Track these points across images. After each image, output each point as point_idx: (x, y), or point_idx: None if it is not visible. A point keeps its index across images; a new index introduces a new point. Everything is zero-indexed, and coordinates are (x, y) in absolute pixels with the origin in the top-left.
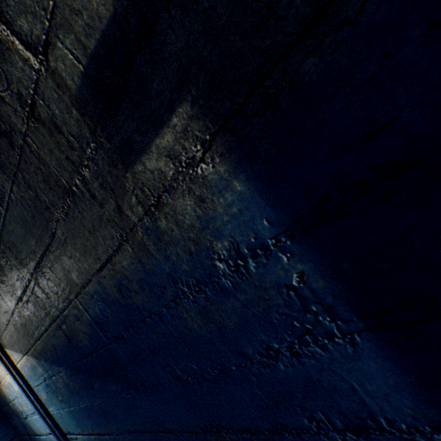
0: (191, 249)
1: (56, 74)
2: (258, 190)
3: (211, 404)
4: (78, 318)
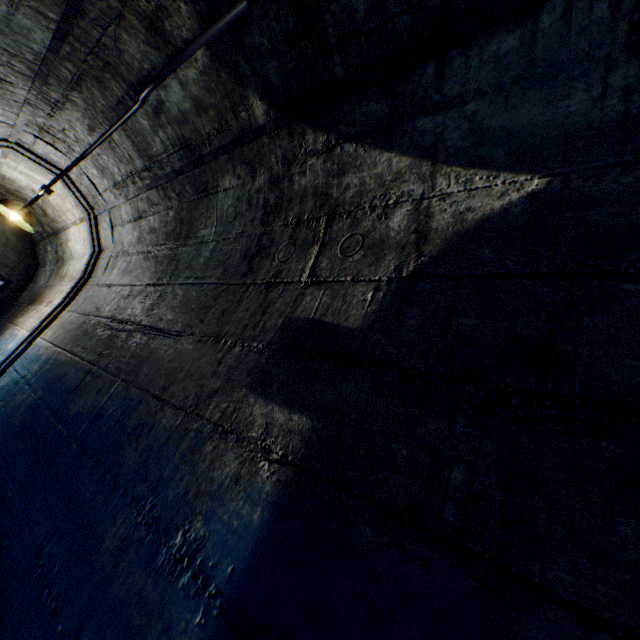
0: (190, 491)
1: (303, 296)
2: (258, 539)
3: (6, 622)
4: (101, 390)
